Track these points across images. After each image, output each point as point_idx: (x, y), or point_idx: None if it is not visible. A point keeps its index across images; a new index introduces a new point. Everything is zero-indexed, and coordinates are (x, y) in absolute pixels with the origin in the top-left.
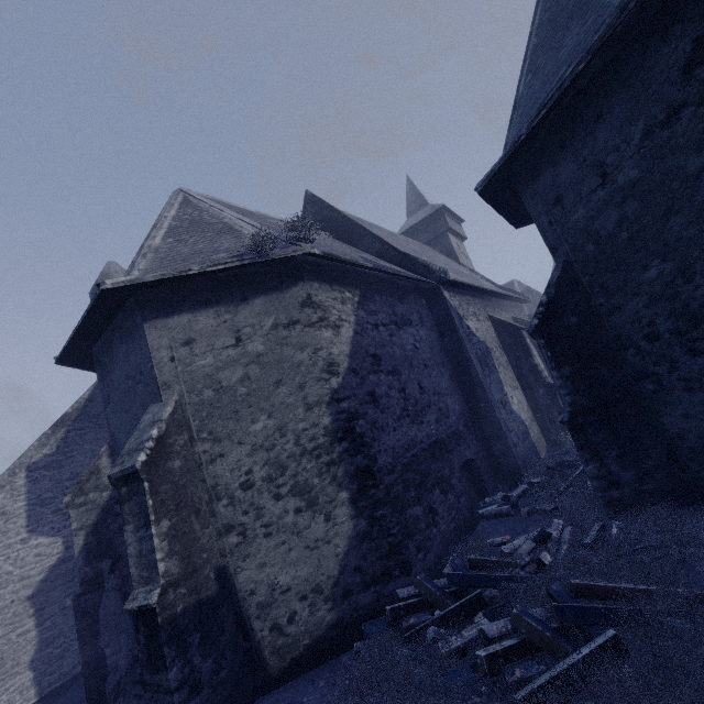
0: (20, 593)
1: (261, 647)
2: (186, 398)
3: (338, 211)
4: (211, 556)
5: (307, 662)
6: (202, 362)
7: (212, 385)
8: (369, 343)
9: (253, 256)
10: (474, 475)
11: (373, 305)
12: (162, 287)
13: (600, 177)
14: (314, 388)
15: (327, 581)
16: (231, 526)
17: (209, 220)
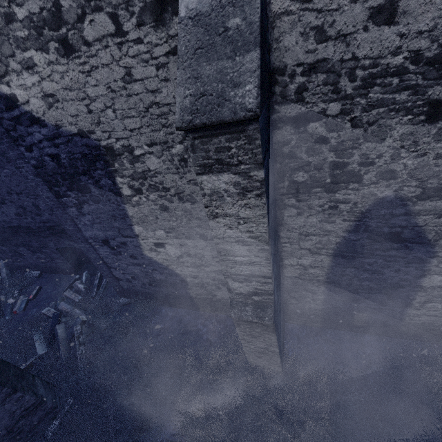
0: None
1: None
2: None
3: None
4: None
5: None
6: None
7: None
8: None
9: None
10: None
11: None
12: None
13: None
14: None
15: None
16: None
17: None
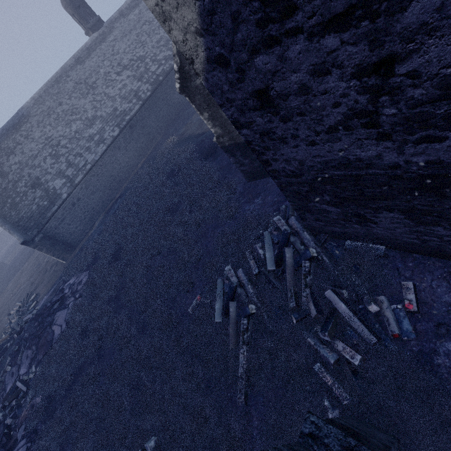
0: None
1: None
2: None
3: None
4: None
5: None
6: None
7: None
8: None
9: None
10: None
11: None
12: None
13: None
14: None
15: None
16: None
17: None
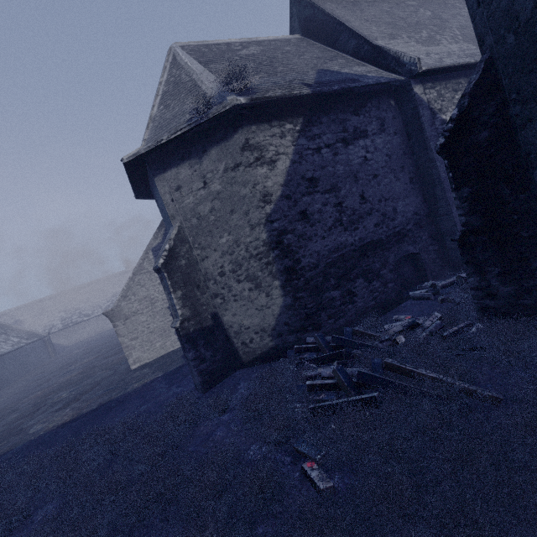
0: (164, 305)
1: (238, 350)
2: (184, 224)
3: (317, 7)
4: (208, 308)
5: (260, 361)
6: (188, 201)
7: (195, 215)
8: (306, 169)
9: (197, 119)
10: (418, 265)
11: (318, 128)
12: (157, 151)
13: None
14: (254, 214)
15: (268, 327)
16: (217, 294)
17: (184, 79)
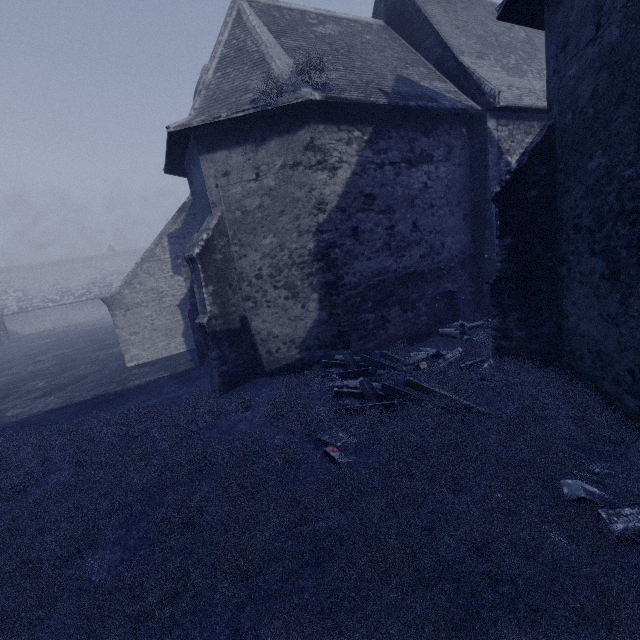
0: (173, 302)
1: (261, 358)
2: (225, 215)
3: None
4: (238, 309)
5: (283, 372)
6: (235, 190)
7: (240, 208)
8: (366, 184)
9: (264, 104)
10: (453, 304)
11: (385, 142)
12: (208, 127)
13: (595, 27)
14: (305, 220)
15: (298, 339)
16: (249, 297)
17: (250, 47)
